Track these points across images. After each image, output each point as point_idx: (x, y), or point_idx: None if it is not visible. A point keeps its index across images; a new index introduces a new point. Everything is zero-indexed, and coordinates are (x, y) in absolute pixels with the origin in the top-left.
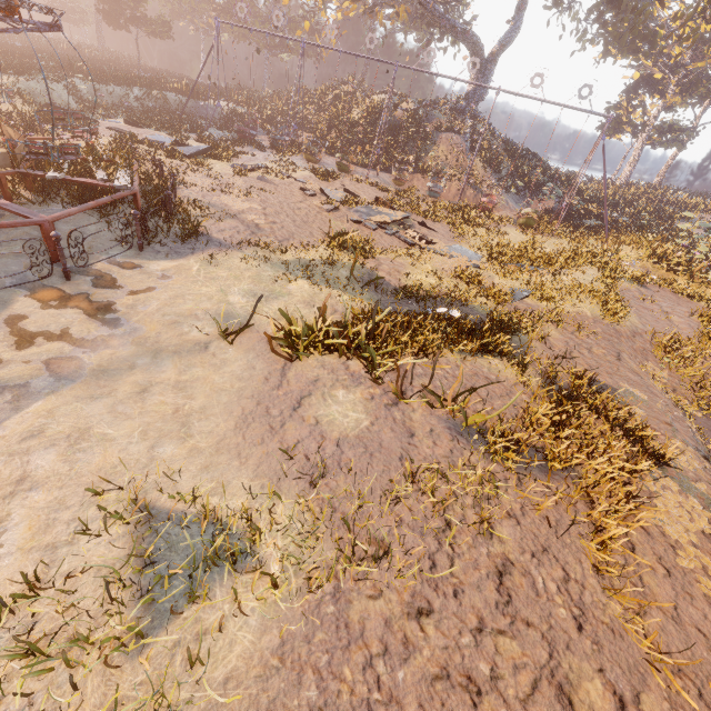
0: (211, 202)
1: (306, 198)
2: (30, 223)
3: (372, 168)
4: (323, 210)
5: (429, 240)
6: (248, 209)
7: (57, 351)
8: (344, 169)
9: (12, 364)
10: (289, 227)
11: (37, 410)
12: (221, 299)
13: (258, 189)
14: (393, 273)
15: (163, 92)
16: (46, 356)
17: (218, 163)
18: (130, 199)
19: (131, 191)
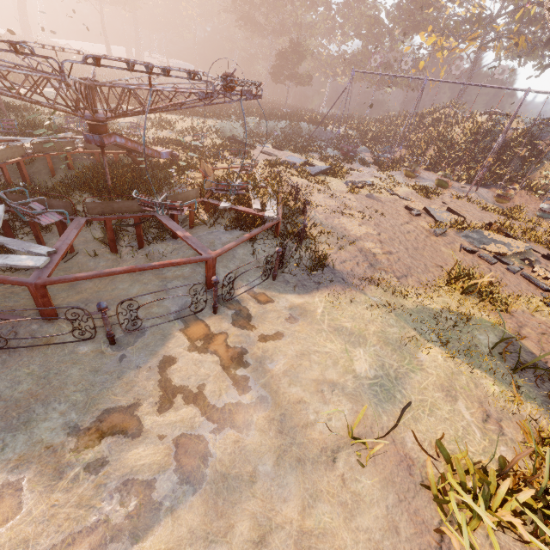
0: (332, 225)
1: (411, 218)
2: (200, 260)
3: (468, 182)
4: (431, 233)
5: None
6: (364, 234)
7: (188, 422)
8: (443, 185)
9: (149, 438)
10: (405, 258)
11: (149, 548)
12: (347, 366)
13: (370, 210)
14: (546, 346)
15: (299, 123)
16: (178, 428)
17: (334, 180)
18: (270, 220)
19: (276, 221)
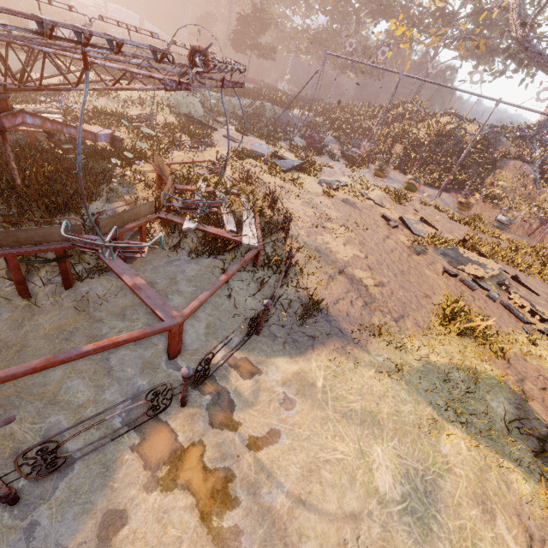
0: (316, 245)
1: (390, 230)
2: (159, 330)
3: (431, 185)
4: (412, 251)
5: (545, 317)
6: (352, 258)
7: None
8: (412, 189)
9: None
10: (397, 290)
11: None
12: (367, 483)
13: (352, 222)
14: None
15: (263, 102)
16: None
17: (307, 179)
18: None
19: (257, 250)
